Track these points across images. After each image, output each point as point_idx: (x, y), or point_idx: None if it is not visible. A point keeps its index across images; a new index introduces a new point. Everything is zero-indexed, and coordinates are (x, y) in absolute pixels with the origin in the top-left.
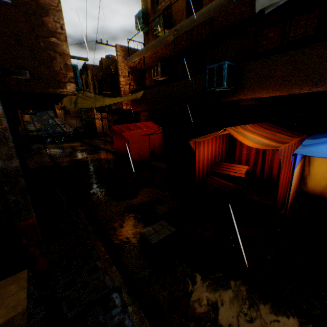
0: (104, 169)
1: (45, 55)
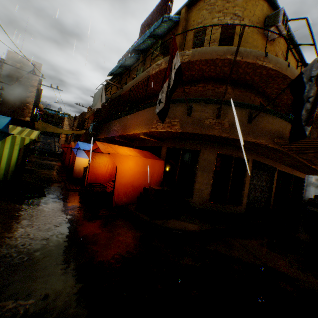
0: (46, 165)
1: (23, 108)
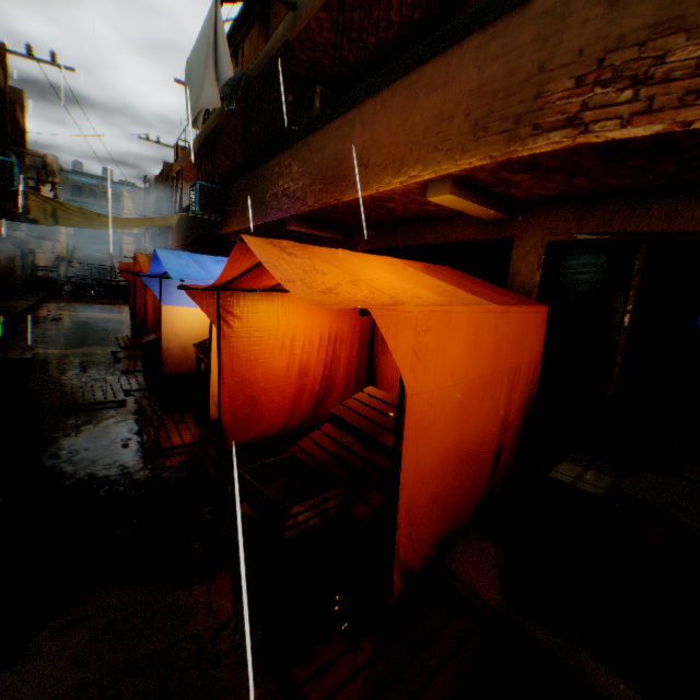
0: (88, 327)
1: None
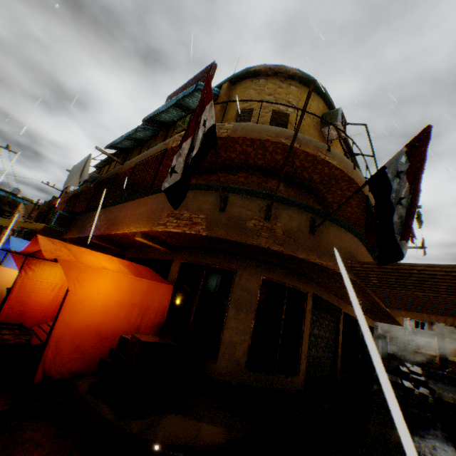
0: None
1: None
